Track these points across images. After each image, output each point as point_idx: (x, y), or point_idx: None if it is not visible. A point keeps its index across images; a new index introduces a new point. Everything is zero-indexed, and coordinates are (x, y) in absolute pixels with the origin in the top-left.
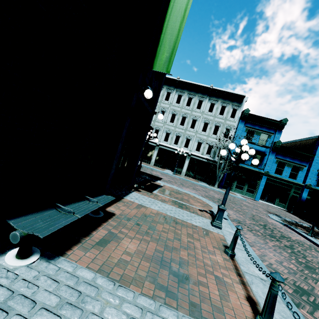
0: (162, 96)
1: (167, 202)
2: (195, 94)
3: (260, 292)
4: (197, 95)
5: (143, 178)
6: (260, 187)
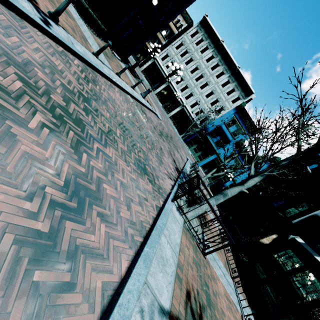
0: (200, 47)
1: (132, 77)
2: (224, 64)
3: (127, 86)
4: (224, 66)
5: (135, 73)
6: (208, 159)
